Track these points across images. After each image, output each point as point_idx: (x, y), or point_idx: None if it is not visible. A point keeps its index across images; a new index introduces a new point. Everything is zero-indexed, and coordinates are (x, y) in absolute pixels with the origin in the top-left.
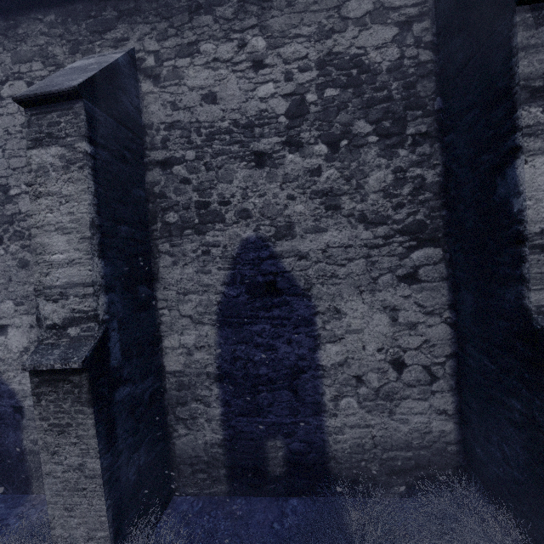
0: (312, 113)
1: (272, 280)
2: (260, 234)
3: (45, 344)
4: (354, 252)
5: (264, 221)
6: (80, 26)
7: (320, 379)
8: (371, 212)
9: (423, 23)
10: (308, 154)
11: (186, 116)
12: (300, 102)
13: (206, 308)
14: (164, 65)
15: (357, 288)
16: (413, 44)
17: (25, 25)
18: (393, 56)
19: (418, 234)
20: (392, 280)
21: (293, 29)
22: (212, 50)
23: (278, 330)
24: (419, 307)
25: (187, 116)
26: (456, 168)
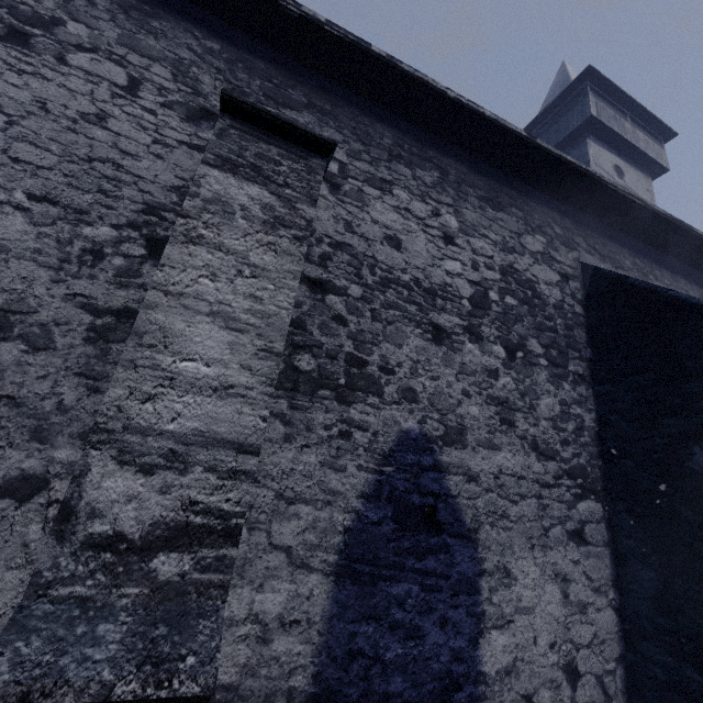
0: (493, 311)
1: (431, 506)
2: (425, 429)
3: (54, 599)
4: (527, 486)
5: (433, 413)
6: (252, 80)
7: (481, 702)
8: (542, 440)
9: (576, 283)
10: (487, 350)
11: (361, 244)
12: (484, 295)
13: (323, 536)
14: (349, 180)
15: (529, 540)
16: (570, 295)
17: (167, 24)
18: (557, 297)
19: (582, 480)
20: (562, 536)
21: (483, 229)
22: (406, 200)
23: (430, 596)
24: (587, 579)
25: (362, 245)
26: (618, 420)
